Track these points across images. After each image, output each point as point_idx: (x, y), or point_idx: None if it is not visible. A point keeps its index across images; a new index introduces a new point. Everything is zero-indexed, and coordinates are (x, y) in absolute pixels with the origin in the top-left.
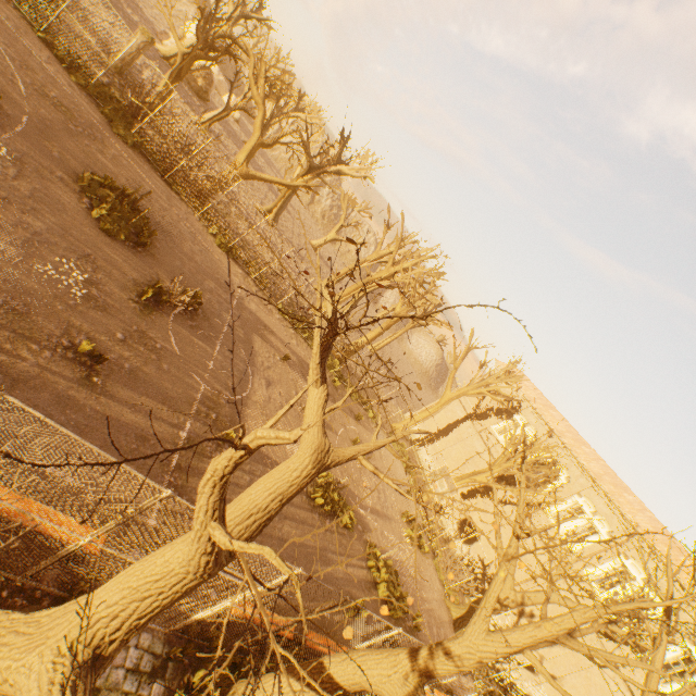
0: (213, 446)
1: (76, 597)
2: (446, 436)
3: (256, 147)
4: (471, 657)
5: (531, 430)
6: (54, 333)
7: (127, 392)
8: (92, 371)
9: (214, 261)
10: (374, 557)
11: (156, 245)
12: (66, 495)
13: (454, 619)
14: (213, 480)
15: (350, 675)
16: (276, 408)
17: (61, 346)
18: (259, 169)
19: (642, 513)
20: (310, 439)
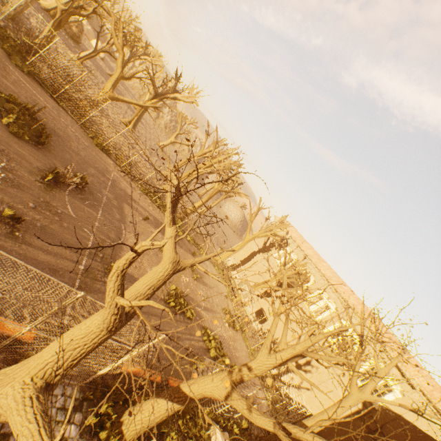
0: (102, 274)
1: None
2: (247, 262)
3: (118, 79)
4: (260, 368)
5: (294, 255)
6: None
7: (40, 241)
8: (14, 228)
9: (94, 155)
10: (207, 334)
11: (51, 144)
12: (5, 308)
13: None
14: (117, 272)
15: (196, 390)
16: None
17: None
18: (120, 93)
19: (352, 296)
20: (168, 256)
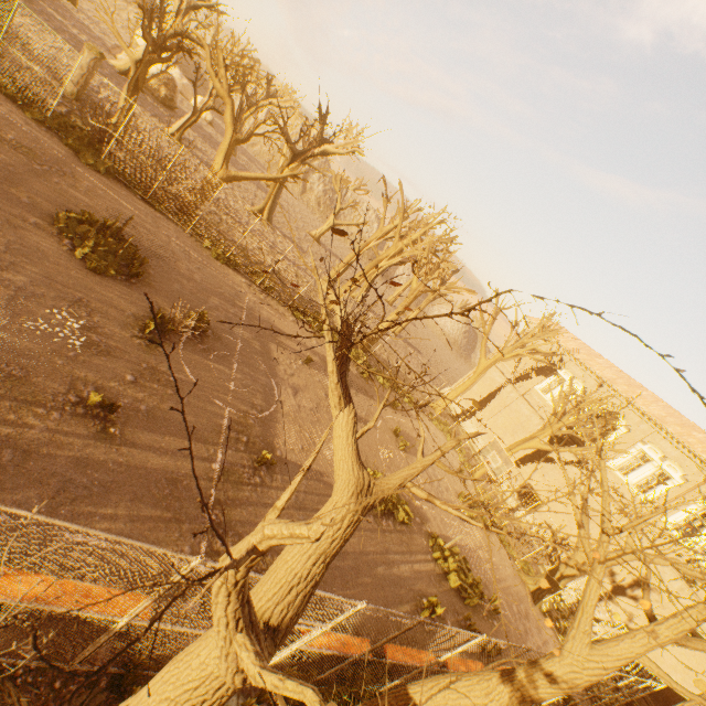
0: (250, 471)
1: (134, 672)
2: (488, 405)
3: (231, 145)
4: (577, 676)
5: (578, 383)
6: (59, 391)
7: (149, 435)
8: (107, 422)
9: (214, 276)
10: (438, 547)
11: (149, 272)
12: (104, 561)
13: (531, 591)
14: (225, 587)
15: None
16: (308, 415)
17: (69, 403)
18: (243, 168)
19: None
20: (345, 477)
